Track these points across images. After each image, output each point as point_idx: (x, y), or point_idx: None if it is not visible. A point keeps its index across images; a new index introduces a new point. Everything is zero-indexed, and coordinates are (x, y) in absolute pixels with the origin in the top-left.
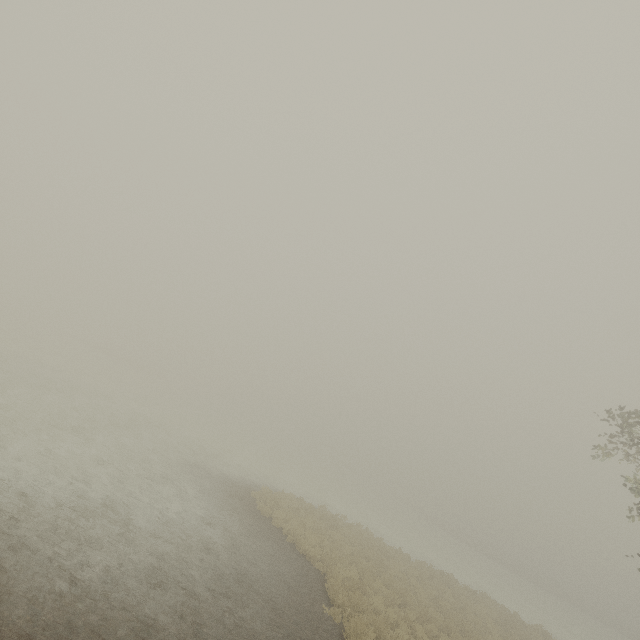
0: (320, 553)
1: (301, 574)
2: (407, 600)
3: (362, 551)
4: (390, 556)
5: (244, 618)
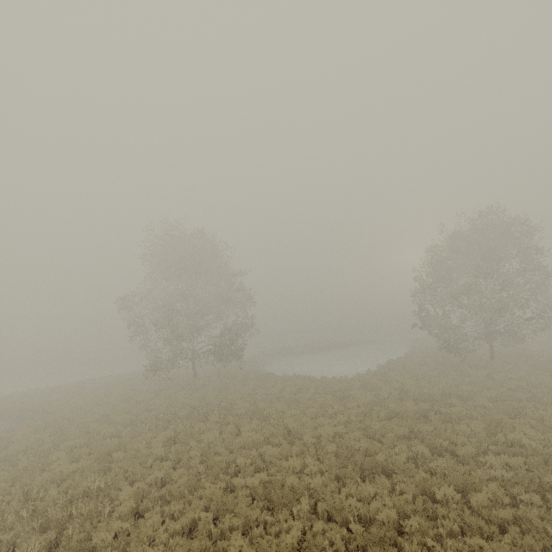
0: (16, 405)
1: (12, 414)
2: (69, 393)
3: (39, 394)
4: (56, 389)
5: (1, 426)
